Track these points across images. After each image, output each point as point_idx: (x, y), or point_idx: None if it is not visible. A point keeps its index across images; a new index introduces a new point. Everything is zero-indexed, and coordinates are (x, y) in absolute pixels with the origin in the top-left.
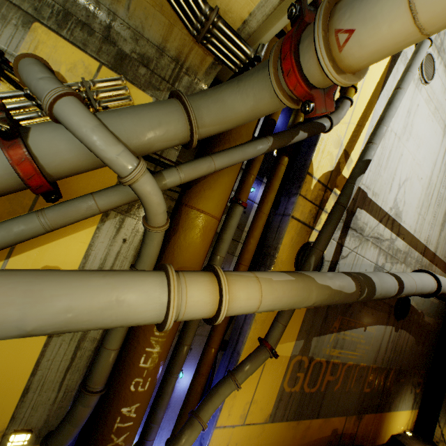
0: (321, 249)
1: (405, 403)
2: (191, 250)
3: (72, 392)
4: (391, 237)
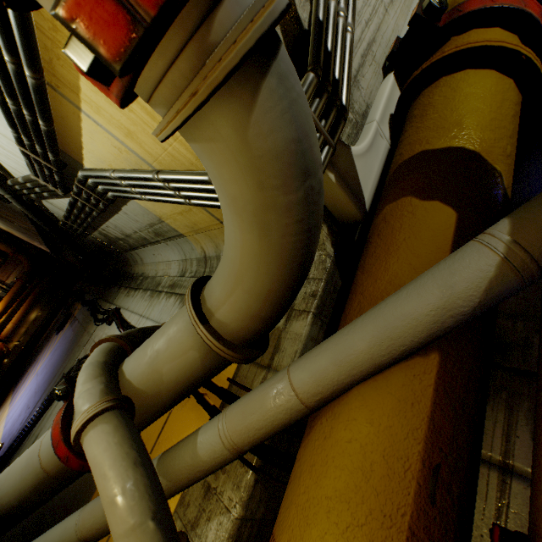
0: None
1: None
2: None
3: None
4: None
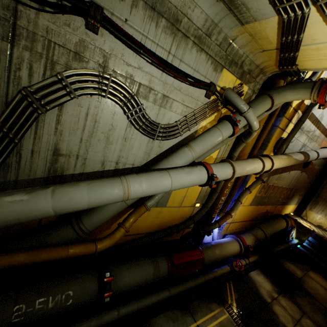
0: (289, 142)
1: (294, 202)
2: (249, 147)
3: (208, 193)
4: (314, 130)
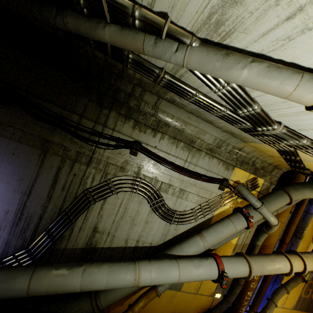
0: None
1: None
2: (274, 237)
3: (229, 283)
4: None
